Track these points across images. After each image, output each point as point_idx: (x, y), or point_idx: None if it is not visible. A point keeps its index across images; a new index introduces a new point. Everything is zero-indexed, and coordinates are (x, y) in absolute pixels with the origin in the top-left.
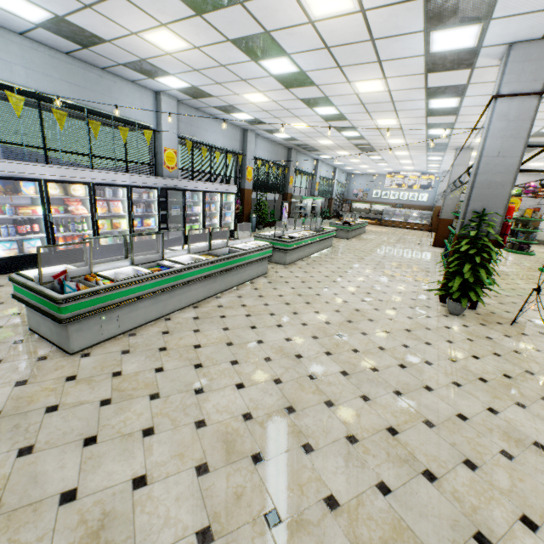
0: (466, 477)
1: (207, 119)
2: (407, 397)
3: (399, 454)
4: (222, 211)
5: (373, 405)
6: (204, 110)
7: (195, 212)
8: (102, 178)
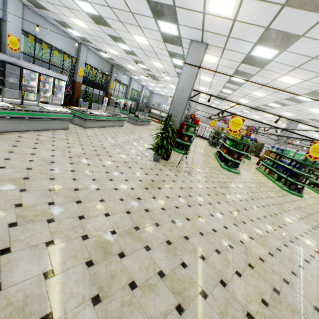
0: (95, 203)
1: (50, 26)
2: (97, 181)
3: (72, 195)
4: (54, 89)
5: (76, 182)
6: (46, 18)
7: (31, 85)
8: None
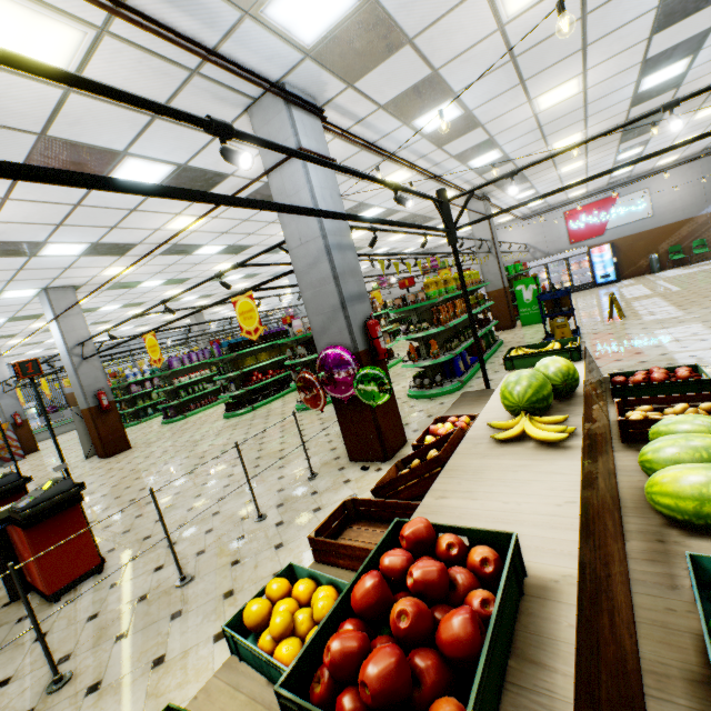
0: None
1: None
2: None
3: None
4: None
5: None
6: None
7: None
8: None
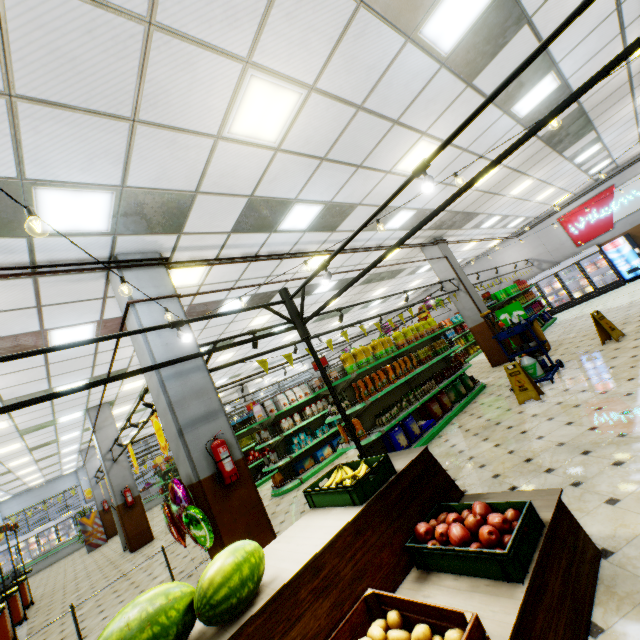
0: None
1: None
2: None
3: None
4: None
5: None
6: None
7: None
8: (41, 529)
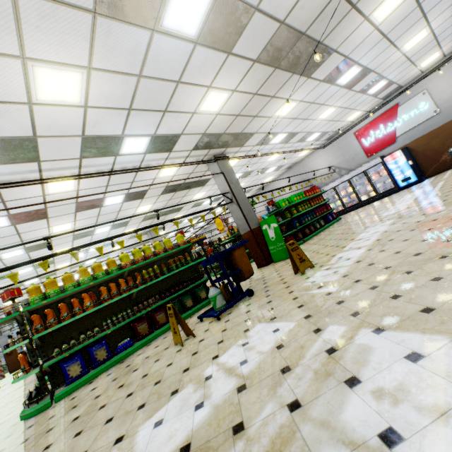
0: None
1: None
2: None
3: None
4: None
5: None
6: None
7: None
8: None
